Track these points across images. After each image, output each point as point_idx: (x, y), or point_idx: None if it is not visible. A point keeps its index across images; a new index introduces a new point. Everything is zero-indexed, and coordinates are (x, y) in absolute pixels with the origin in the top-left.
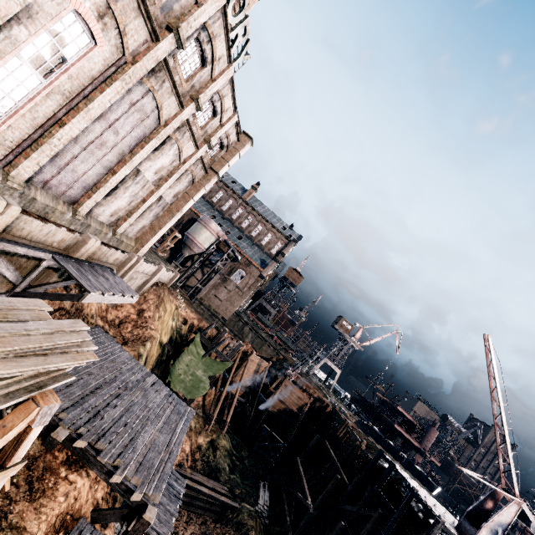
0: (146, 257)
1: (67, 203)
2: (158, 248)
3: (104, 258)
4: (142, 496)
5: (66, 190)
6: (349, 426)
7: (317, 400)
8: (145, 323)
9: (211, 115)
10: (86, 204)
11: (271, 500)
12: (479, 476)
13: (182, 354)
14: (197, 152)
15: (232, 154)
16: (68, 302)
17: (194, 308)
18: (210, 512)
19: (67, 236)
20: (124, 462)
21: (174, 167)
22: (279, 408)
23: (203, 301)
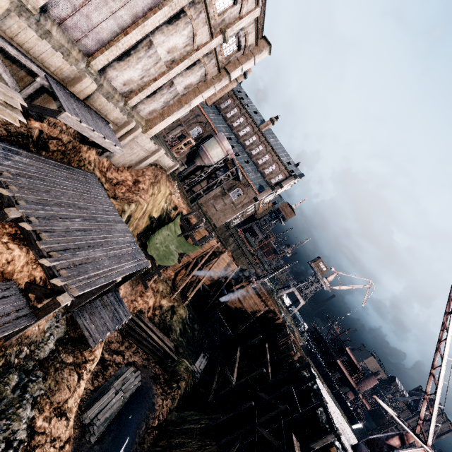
0: (154, 142)
1: (82, 53)
2: (173, 148)
3: (103, 110)
4: (63, 285)
5: (81, 37)
6: (290, 339)
7: (271, 312)
8: (138, 191)
9: (231, 2)
10: (99, 59)
11: (206, 368)
12: (394, 413)
13: (162, 228)
14: (211, 41)
15: (248, 58)
16: (67, 137)
17: (188, 202)
18: (155, 354)
19: (64, 65)
20: (59, 256)
21: (187, 53)
22: (237, 306)
23: (202, 206)
